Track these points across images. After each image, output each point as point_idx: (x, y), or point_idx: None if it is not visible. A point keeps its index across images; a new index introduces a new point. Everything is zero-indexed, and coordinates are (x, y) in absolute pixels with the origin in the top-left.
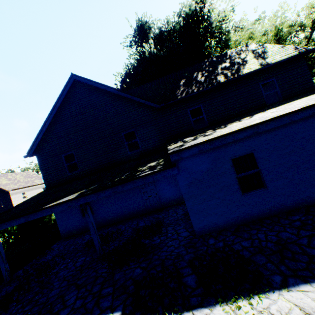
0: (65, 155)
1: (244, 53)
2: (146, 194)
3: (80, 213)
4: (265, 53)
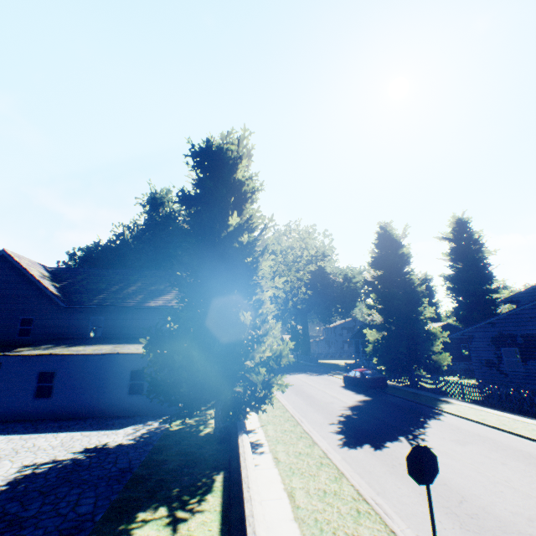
0: None
1: None
2: None
3: None
4: None
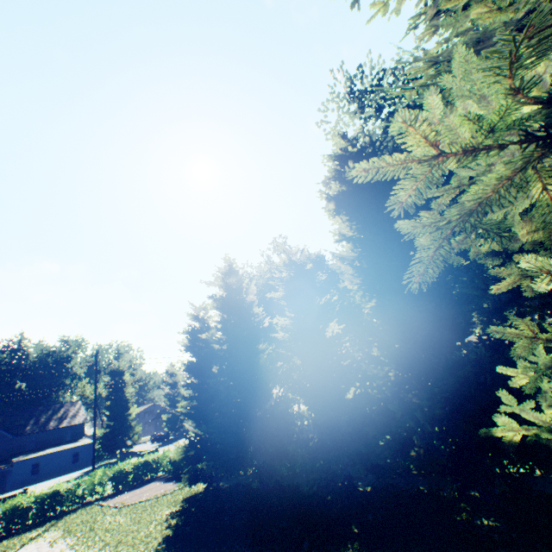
0: None
1: (72, 409)
2: None
3: None
4: (77, 415)
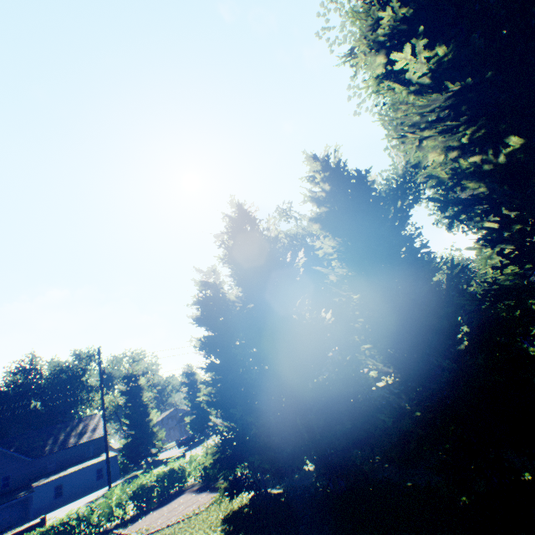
0: None
1: (91, 423)
2: (3, 517)
3: None
4: (97, 428)
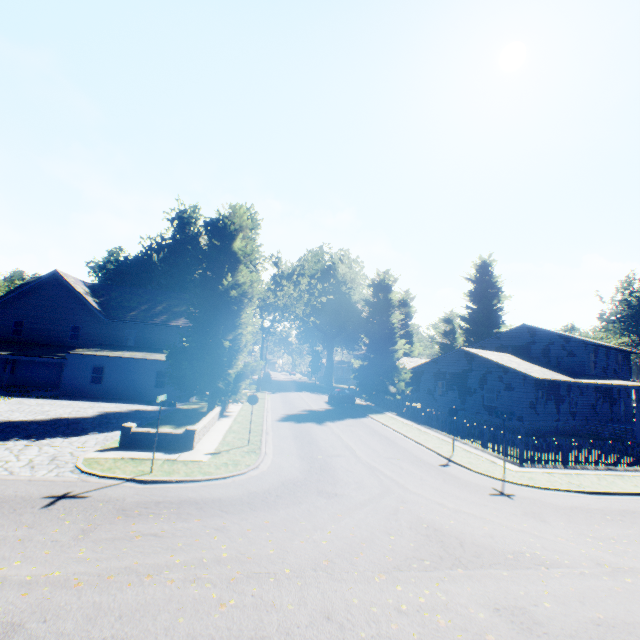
0: (17, 320)
1: None
2: None
3: (4, 369)
4: None
